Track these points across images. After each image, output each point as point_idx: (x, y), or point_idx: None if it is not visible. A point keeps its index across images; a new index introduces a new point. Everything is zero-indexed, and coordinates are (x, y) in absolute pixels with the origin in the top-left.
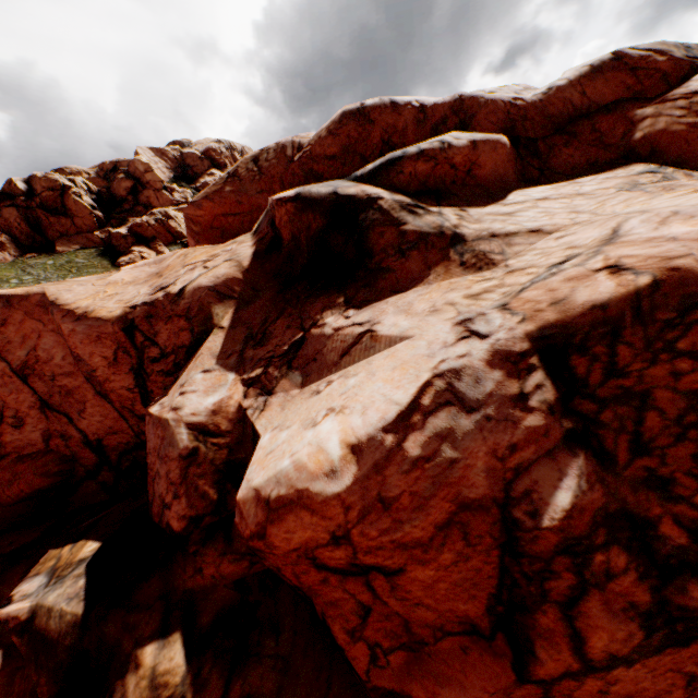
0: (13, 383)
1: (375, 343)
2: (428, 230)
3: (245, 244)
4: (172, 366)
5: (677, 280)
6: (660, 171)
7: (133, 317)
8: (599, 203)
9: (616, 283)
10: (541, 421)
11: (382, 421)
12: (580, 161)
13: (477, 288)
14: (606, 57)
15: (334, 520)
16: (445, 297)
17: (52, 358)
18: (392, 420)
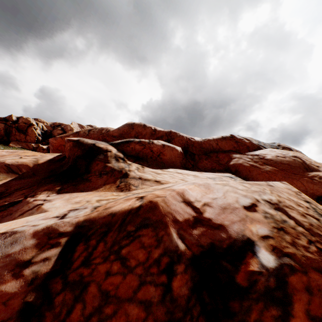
0: None
1: (36, 211)
2: (116, 168)
3: (53, 156)
4: None
5: (148, 208)
6: (234, 178)
7: None
8: (194, 179)
9: (131, 203)
10: (15, 288)
11: None
12: (209, 166)
13: (108, 197)
14: (228, 135)
15: None
16: (92, 197)
17: None
18: None
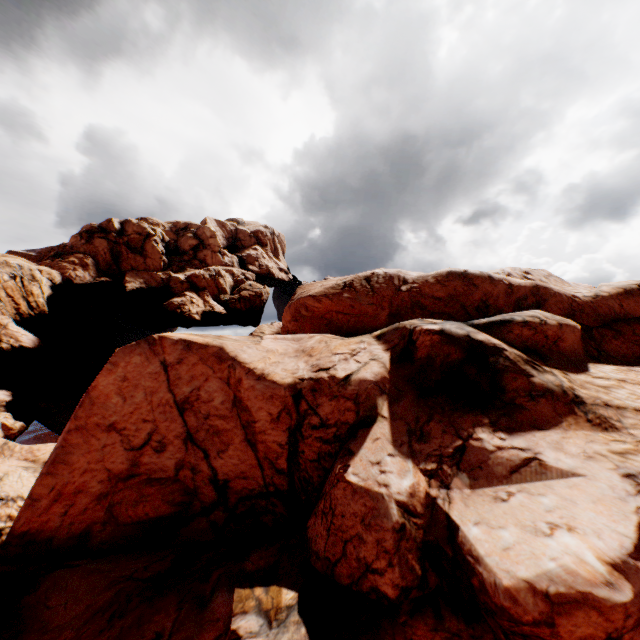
0: (171, 412)
1: (545, 470)
2: (552, 386)
3: (376, 347)
4: (332, 436)
5: None
6: None
7: (301, 387)
8: None
9: None
10: None
11: (623, 548)
12: (627, 352)
13: (616, 446)
14: (634, 286)
15: (613, 623)
16: (590, 446)
17: (212, 399)
18: (632, 549)
